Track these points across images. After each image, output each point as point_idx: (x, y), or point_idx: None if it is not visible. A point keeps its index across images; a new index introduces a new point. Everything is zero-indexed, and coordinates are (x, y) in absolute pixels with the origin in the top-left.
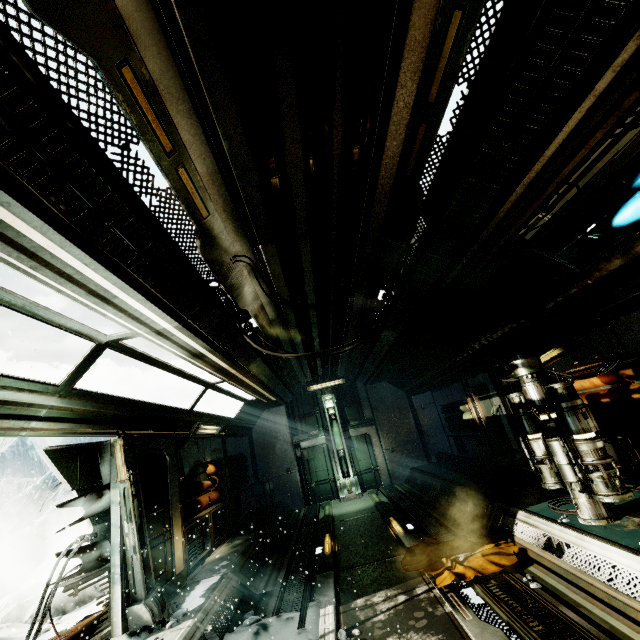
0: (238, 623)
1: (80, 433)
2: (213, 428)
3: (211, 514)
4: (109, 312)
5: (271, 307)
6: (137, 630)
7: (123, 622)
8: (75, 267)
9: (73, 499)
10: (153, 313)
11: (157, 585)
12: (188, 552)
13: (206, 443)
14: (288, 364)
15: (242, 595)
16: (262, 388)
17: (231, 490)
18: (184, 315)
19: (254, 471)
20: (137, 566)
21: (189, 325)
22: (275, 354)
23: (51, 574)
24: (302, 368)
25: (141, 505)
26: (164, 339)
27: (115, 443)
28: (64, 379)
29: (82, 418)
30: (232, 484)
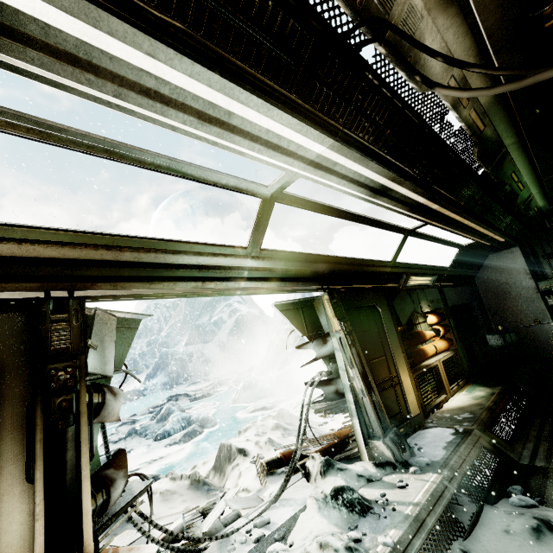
0: (500, 495)
1: (287, 290)
2: (425, 279)
3: (440, 362)
4: (243, 147)
5: (481, 77)
6: (381, 463)
7: (367, 450)
8: (147, 70)
9: (305, 343)
10: (290, 130)
11: (392, 426)
12: (421, 396)
13: (420, 294)
14: (520, 186)
15: (498, 460)
16: (481, 226)
17: (459, 340)
18: (334, 122)
19: (485, 321)
20: (368, 407)
21: (348, 139)
22: (526, 82)
23: (303, 398)
24: (544, 191)
25: (360, 353)
26: (327, 174)
27: (322, 298)
28: (248, 241)
29: (283, 277)
30: (459, 334)
